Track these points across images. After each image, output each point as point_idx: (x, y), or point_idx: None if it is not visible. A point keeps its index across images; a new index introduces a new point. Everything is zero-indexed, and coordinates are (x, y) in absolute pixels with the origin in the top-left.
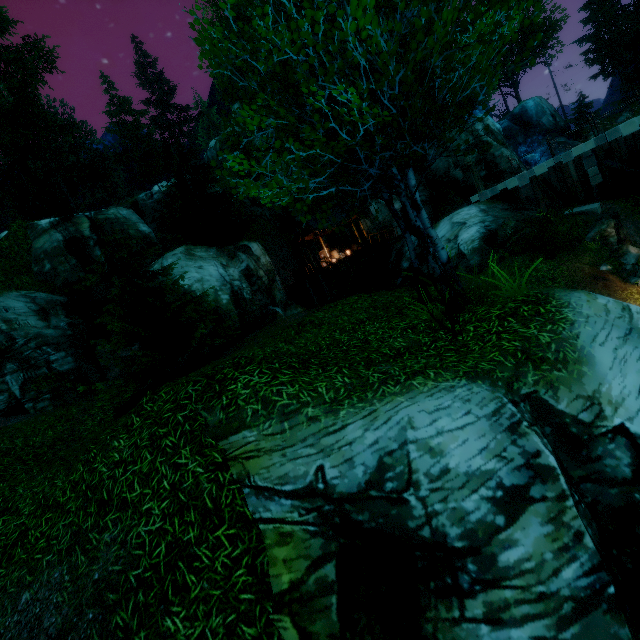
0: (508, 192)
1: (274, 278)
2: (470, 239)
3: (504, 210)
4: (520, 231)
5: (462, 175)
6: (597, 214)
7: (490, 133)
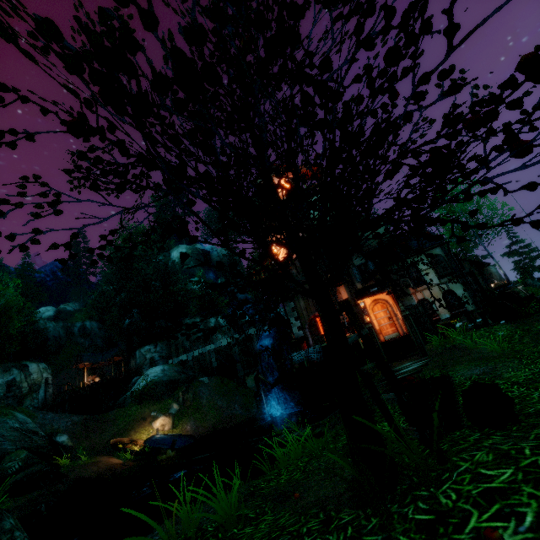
0: (185, 361)
1: (37, 389)
2: (141, 385)
3: (176, 371)
4: (152, 385)
5: (189, 345)
6: (205, 383)
7: (218, 325)
